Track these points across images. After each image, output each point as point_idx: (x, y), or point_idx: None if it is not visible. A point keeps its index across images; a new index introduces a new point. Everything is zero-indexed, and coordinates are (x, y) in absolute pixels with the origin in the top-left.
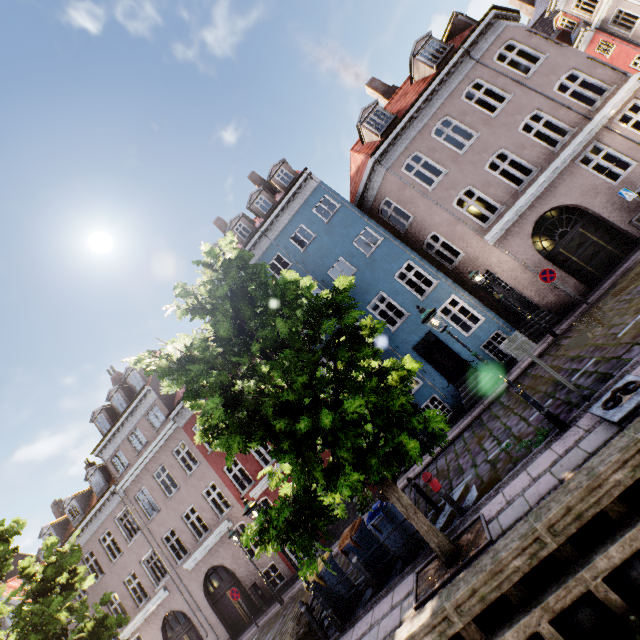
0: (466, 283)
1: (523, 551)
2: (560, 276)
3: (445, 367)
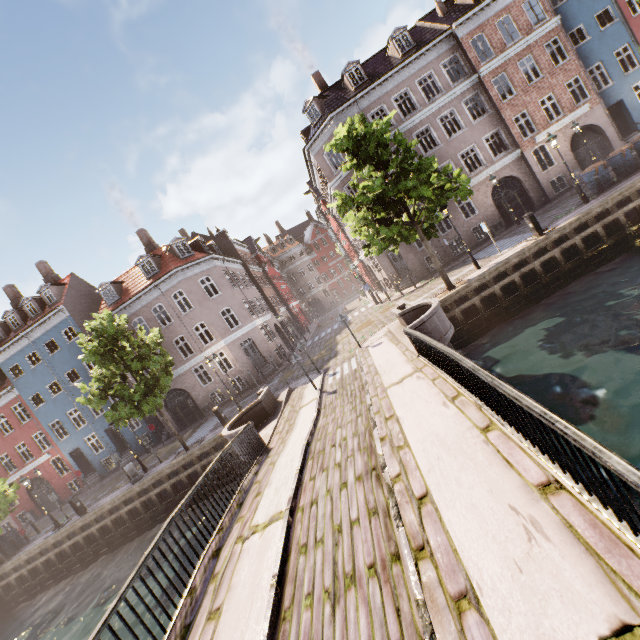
0: None
1: (1, 570)
2: (171, 421)
3: (122, 442)
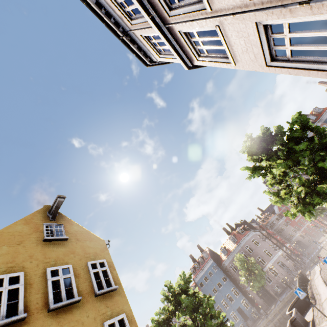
0: (247, 295)
1: None
2: (262, 302)
3: (244, 316)
